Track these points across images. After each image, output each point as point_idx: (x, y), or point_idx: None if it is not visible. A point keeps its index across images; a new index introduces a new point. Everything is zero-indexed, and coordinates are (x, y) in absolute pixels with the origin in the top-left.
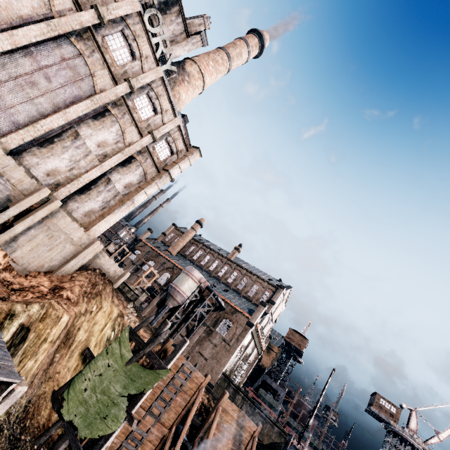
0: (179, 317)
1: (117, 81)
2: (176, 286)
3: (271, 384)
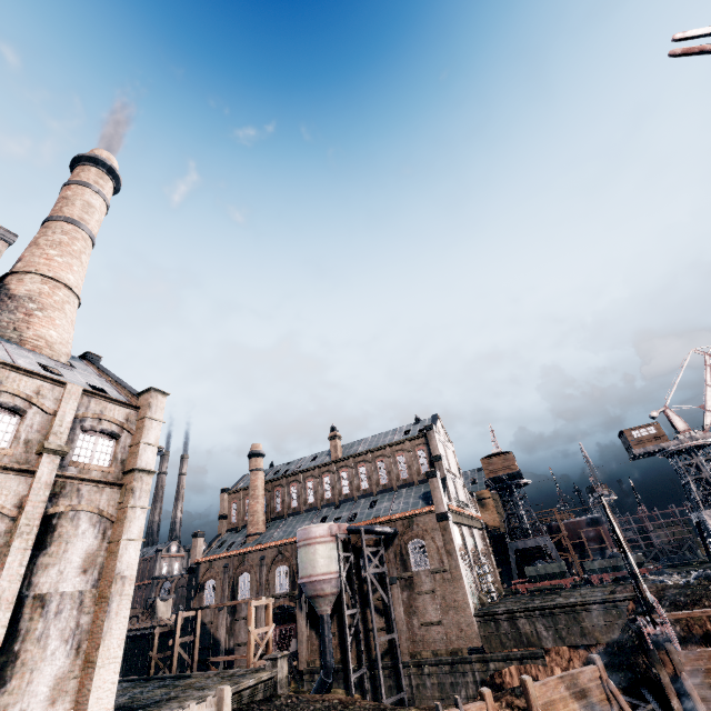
0: (354, 611)
1: None
2: (310, 577)
3: (527, 545)
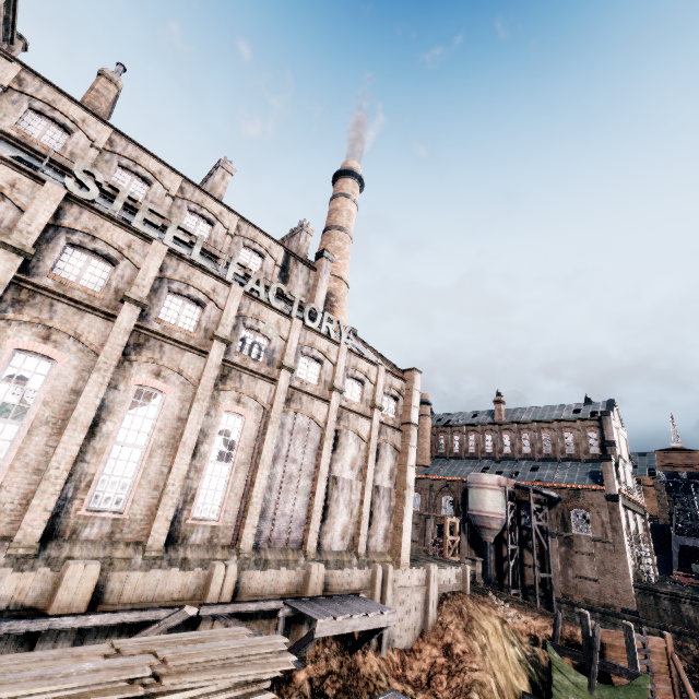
0: (515, 547)
1: (327, 400)
2: (479, 511)
3: (696, 544)
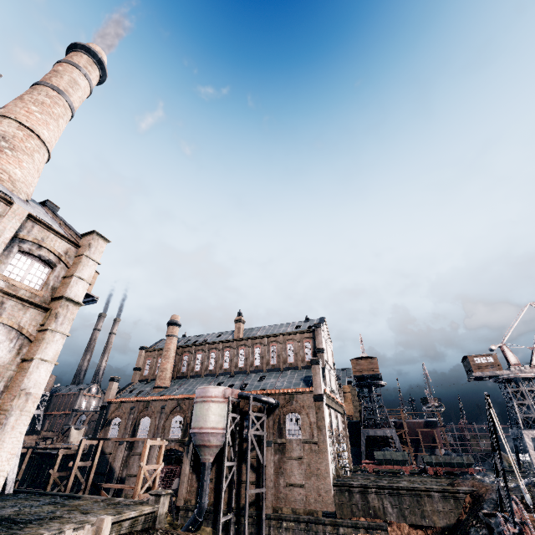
0: (232, 464)
1: None
2: (200, 428)
3: (376, 434)
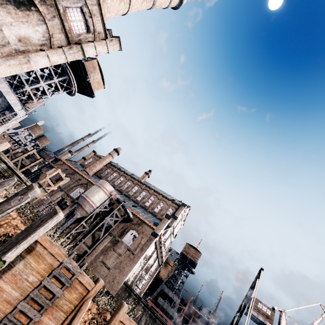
0: (86, 226)
1: None
2: (87, 196)
3: (168, 293)
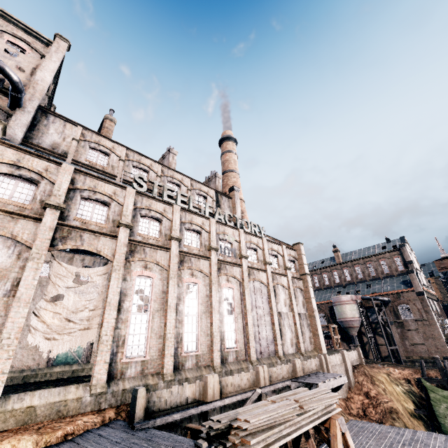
0: (371, 335)
1: (265, 270)
2: (344, 318)
3: None
